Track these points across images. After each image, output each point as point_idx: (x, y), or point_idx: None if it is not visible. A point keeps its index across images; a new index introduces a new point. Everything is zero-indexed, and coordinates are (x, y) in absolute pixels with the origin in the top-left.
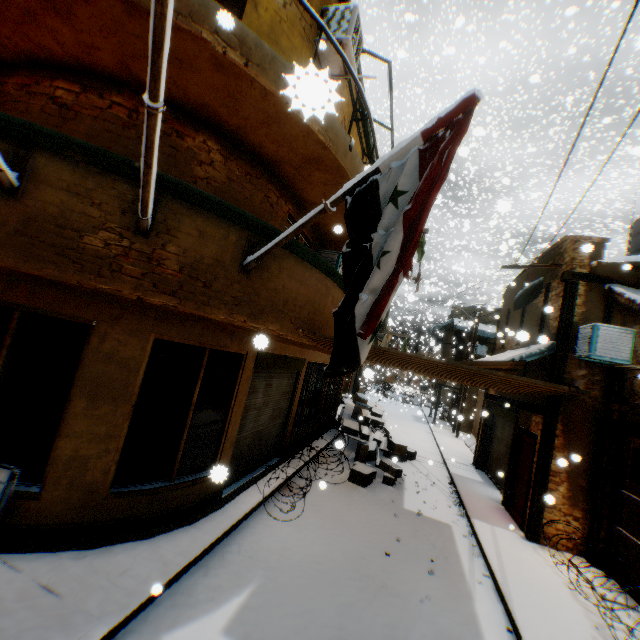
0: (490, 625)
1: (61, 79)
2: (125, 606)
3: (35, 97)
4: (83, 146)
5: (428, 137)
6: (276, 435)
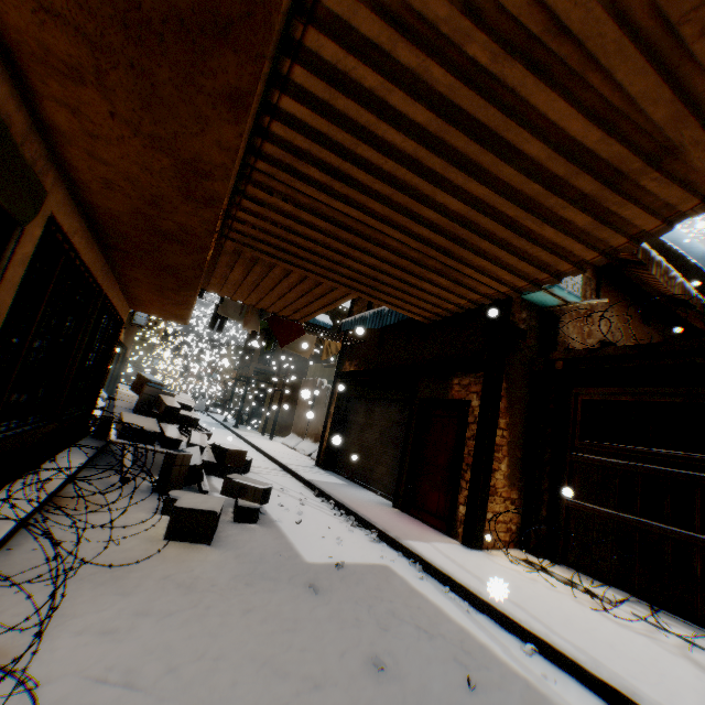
0: None
1: None
2: None
3: None
4: None
5: None
6: None
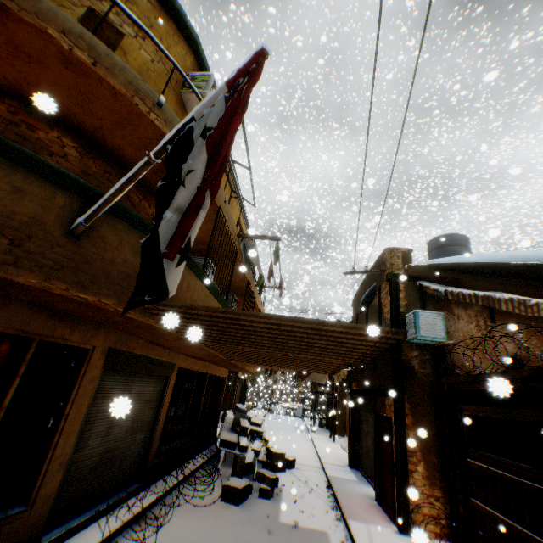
0: None
1: None
2: None
3: None
4: None
5: (231, 85)
6: (137, 453)
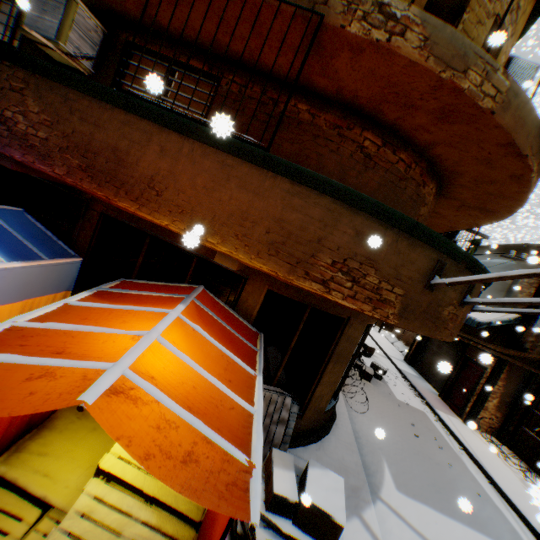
0: (481, 480)
1: (369, 130)
2: (365, 480)
3: (344, 139)
4: (470, 259)
5: None
6: None
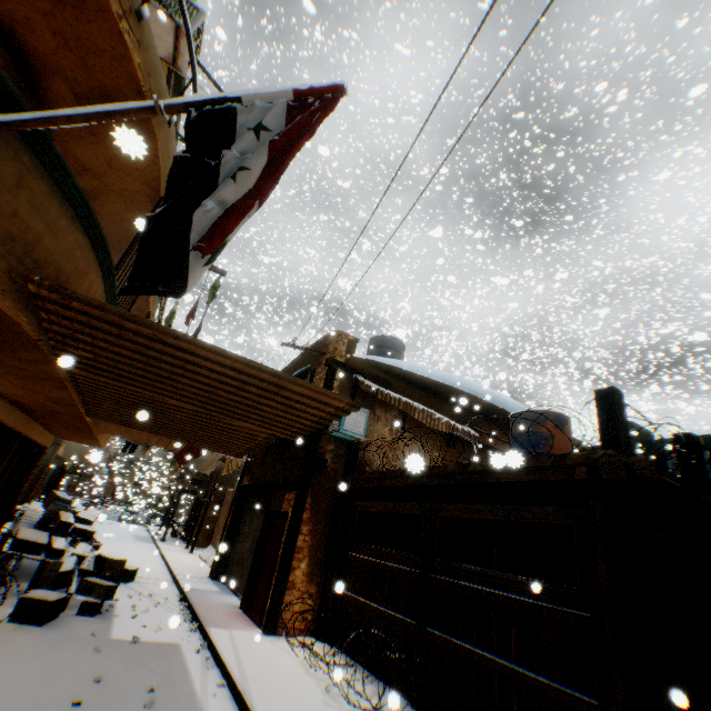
0: None
1: None
2: None
3: None
4: None
5: (299, 97)
6: None
